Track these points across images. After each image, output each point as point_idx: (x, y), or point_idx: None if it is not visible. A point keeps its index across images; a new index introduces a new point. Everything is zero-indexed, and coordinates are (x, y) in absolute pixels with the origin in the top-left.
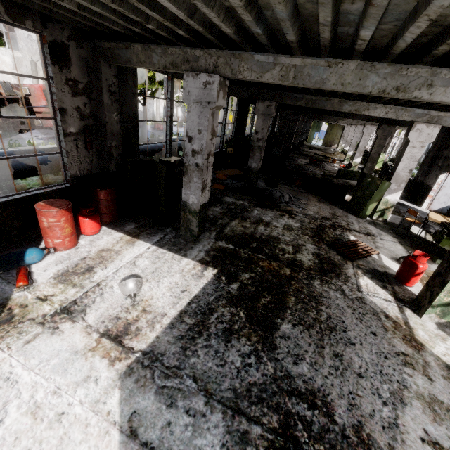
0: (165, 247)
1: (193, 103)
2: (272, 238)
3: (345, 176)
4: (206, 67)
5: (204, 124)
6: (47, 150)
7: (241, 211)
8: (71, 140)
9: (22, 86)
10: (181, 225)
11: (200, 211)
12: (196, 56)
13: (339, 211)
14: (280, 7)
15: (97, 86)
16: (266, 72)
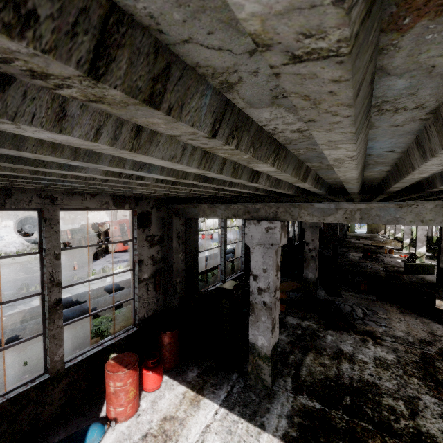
0: (235, 409)
1: (256, 245)
2: (367, 386)
3: (415, 270)
4: (266, 215)
5: (269, 263)
6: (118, 284)
7: (311, 337)
8: (143, 285)
9: (105, 223)
10: (249, 372)
11: (271, 356)
12: (256, 208)
13: (436, 327)
14: (352, 185)
15: (168, 235)
16: (328, 215)
